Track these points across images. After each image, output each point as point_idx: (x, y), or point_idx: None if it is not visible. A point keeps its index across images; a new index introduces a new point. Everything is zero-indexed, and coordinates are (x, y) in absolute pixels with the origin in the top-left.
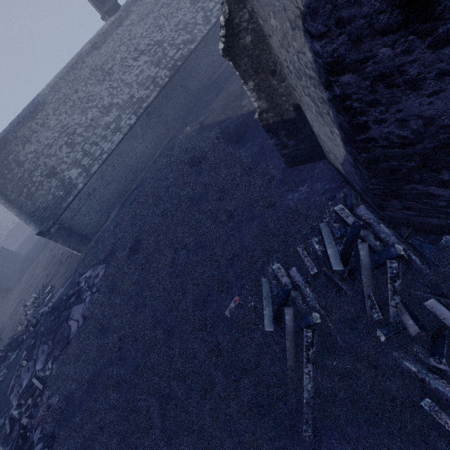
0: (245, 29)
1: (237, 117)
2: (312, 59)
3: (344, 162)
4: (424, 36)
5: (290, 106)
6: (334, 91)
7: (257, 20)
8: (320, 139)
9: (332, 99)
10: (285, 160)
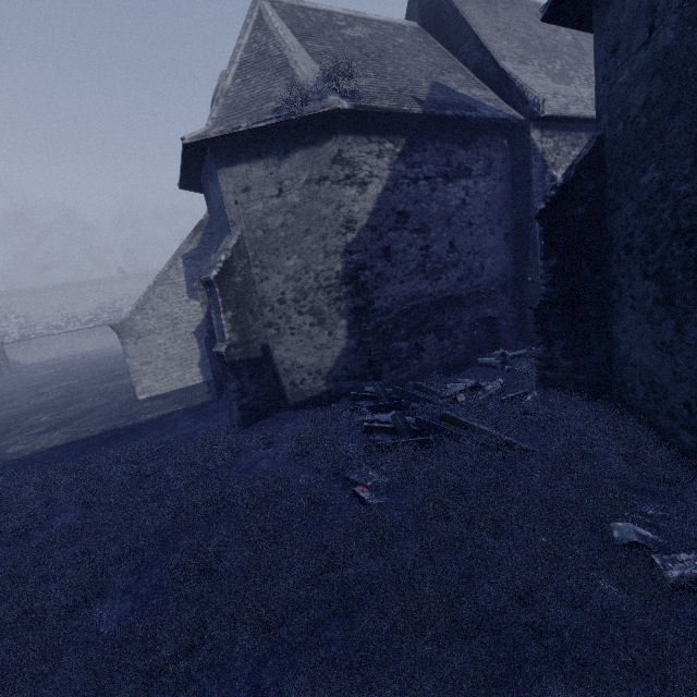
0: (238, 272)
1: (14, 460)
2: (342, 269)
3: (337, 362)
4: (389, 262)
5: (258, 345)
6: (359, 281)
7: (249, 271)
8: (292, 371)
9: (352, 289)
10: (241, 415)
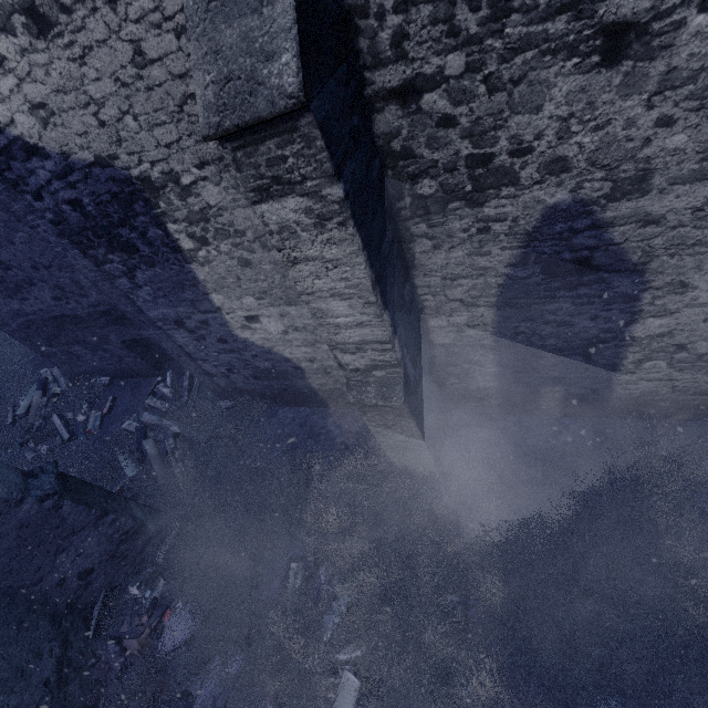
0: None
1: None
2: None
3: None
4: None
5: None
6: None
7: None
8: None
9: None
10: None
